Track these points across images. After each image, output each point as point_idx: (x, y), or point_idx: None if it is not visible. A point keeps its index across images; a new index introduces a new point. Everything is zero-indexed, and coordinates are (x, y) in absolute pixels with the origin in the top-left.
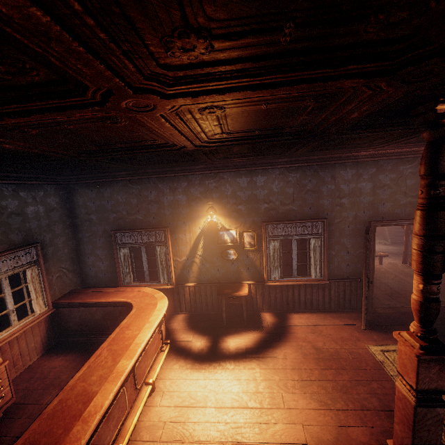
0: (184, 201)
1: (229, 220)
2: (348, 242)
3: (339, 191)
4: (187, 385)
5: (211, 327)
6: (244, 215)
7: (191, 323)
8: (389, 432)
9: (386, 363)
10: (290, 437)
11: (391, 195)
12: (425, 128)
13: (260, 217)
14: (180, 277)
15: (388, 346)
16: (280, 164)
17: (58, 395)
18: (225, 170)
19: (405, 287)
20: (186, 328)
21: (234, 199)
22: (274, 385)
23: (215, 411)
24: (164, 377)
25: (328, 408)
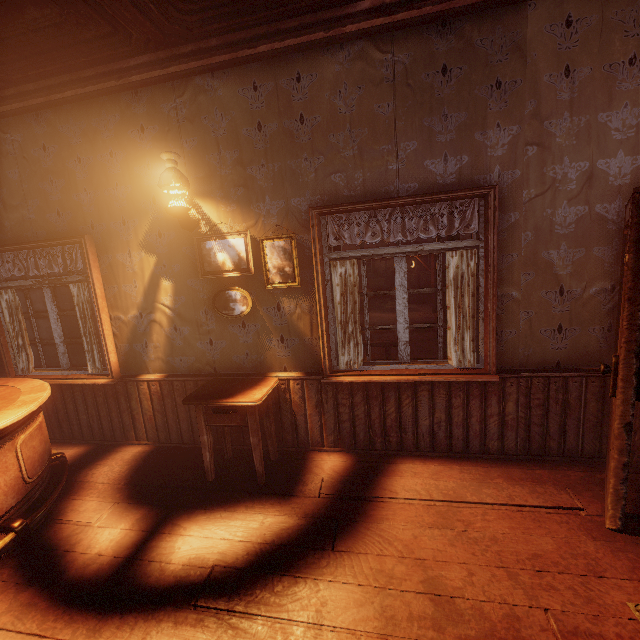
0: (118, 165)
1: (226, 211)
2: (561, 259)
3: (538, 96)
4: None
5: (173, 484)
6: (263, 193)
7: (138, 470)
8: None
9: None
10: None
11: None
12: None
13: (305, 198)
14: (129, 360)
15: None
16: (353, 23)
17: None
18: (202, 60)
19: None
20: (116, 483)
21: (236, 149)
22: None
23: None
24: None
25: None
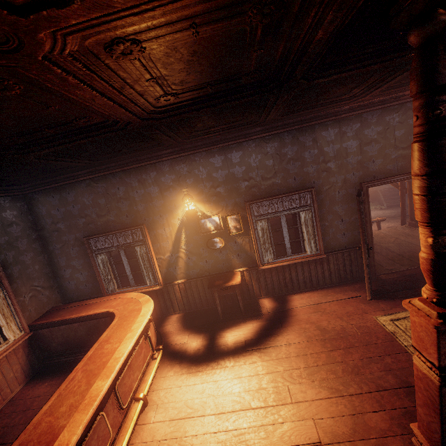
0: (156, 192)
1: (209, 206)
2: (340, 209)
3: (323, 155)
4: (183, 393)
5: (207, 323)
6: (224, 197)
7: (186, 323)
8: (411, 412)
9: (398, 334)
10: (300, 437)
11: (380, 150)
12: (412, 28)
13: (242, 198)
14: (167, 276)
15: (397, 314)
16: (254, 135)
17: (17, 439)
18: (195, 150)
19: (407, 248)
20: (181, 329)
21: (211, 181)
22: (279, 378)
23: (214, 419)
24: (158, 388)
25: (340, 395)
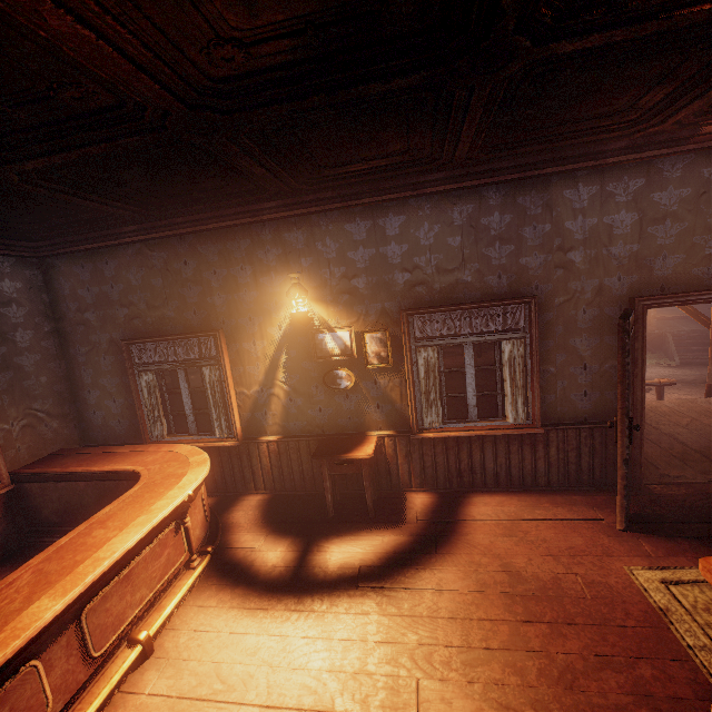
0: (248, 276)
1: (334, 311)
2: (584, 345)
3: (562, 236)
4: (219, 647)
5: (303, 520)
6: (364, 298)
7: (269, 513)
8: None
9: (674, 615)
10: None
11: (681, 236)
12: None
13: (396, 302)
14: (251, 426)
15: (679, 571)
16: (431, 185)
17: None
18: (320, 206)
19: None
20: (257, 522)
21: (343, 266)
22: (404, 657)
23: None
24: (180, 626)
25: None
